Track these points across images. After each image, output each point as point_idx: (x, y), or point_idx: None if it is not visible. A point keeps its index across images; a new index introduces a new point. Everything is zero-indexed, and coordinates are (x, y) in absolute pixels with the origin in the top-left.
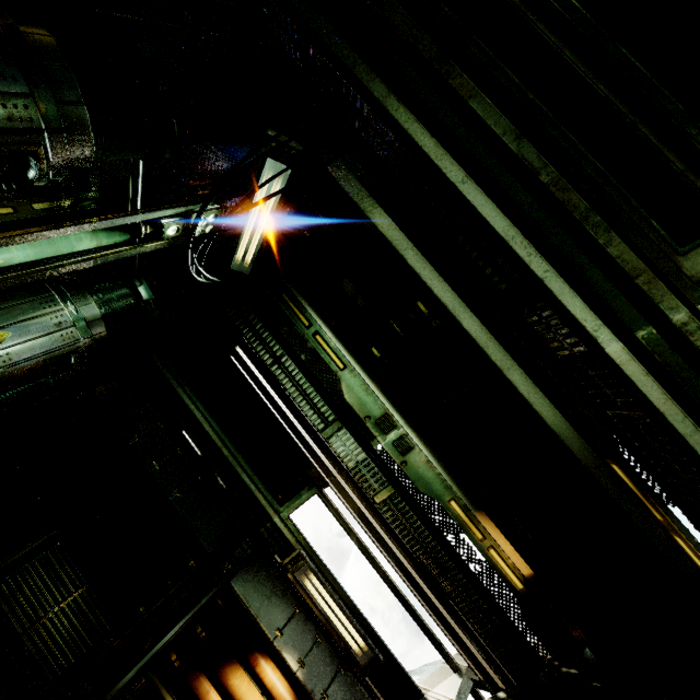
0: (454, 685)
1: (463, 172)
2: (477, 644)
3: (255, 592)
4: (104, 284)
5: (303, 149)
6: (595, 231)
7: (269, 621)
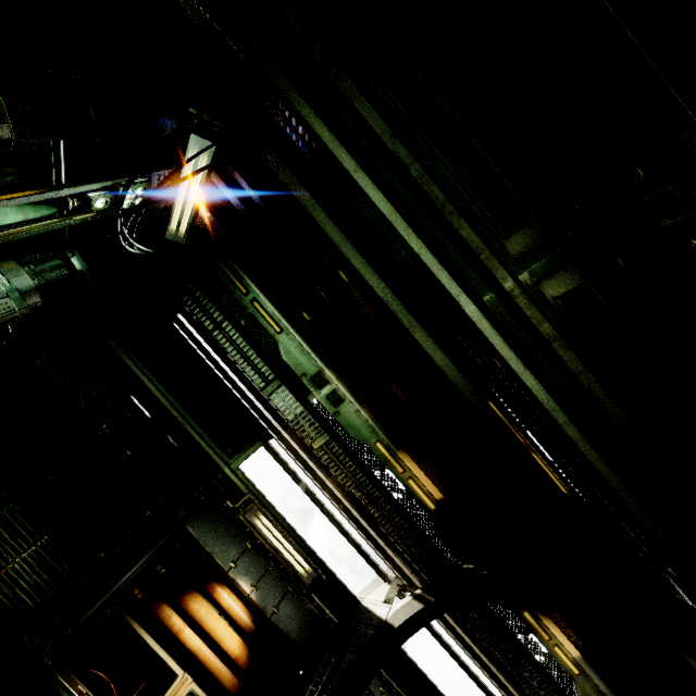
0: (384, 591)
1: (355, 162)
2: (399, 556)
3: (210, 533)
4: (35, 256)
5: (225, 126)
6: (451, 217)
7: (224, 556)
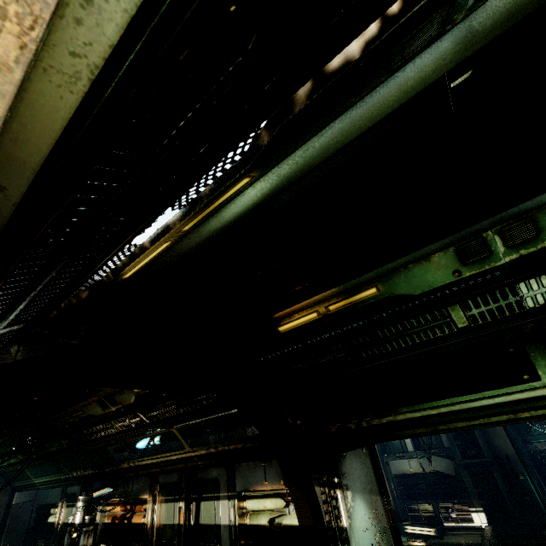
0: None
1: None
2: None
3: None
4: None
5: None
6: None
7: None
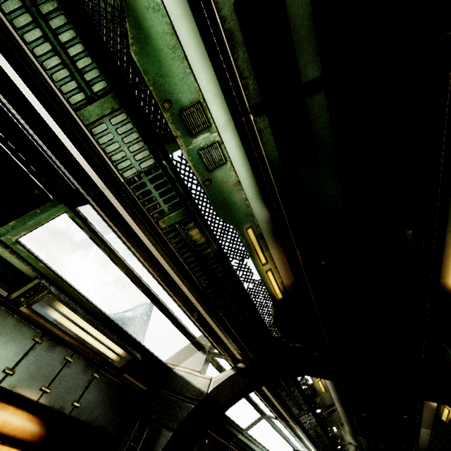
0: (199, 360)
1: None
2: (233, 339)
3: None
4: None
5: None
6: None
7: None
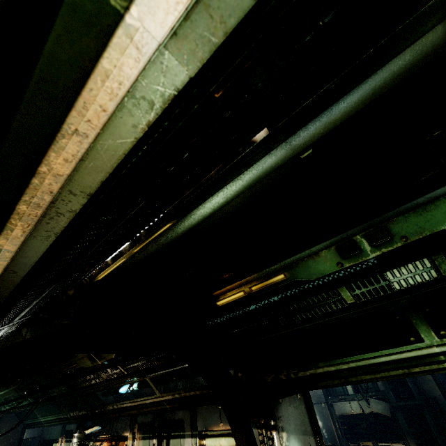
0: None
1: None
2: None
3: None
4: None
5: None
6: None
7: None
